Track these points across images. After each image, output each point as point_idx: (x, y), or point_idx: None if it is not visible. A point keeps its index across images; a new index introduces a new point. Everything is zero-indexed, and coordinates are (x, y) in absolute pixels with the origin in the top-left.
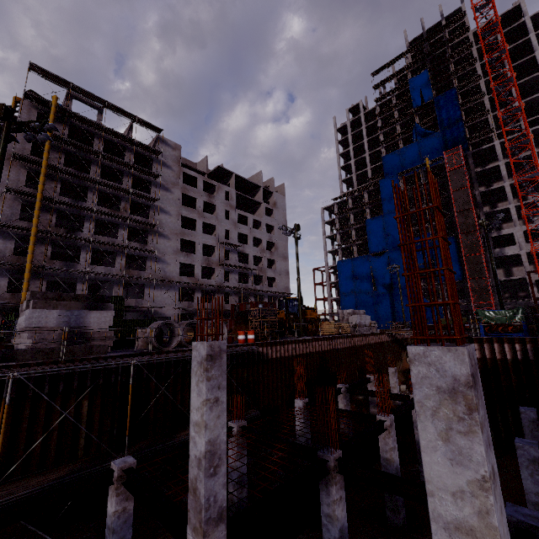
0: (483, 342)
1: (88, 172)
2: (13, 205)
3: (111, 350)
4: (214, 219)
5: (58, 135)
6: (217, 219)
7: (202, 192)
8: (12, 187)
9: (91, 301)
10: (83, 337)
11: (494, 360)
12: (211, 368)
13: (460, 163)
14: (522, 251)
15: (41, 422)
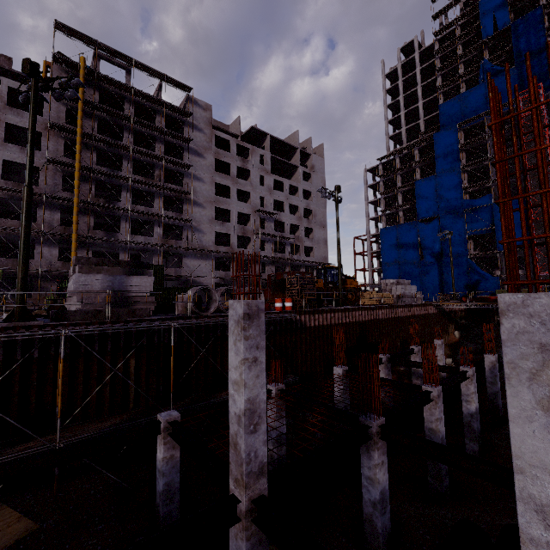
0: None
1: (122, 139)
2: (55, 176)
3: (153, 315)
4: (248, 185)
5: (89, 100)
6: (252, 185)
7: (235, 156)
8: (52, 157)
9: (131, 266)
10: (127, 301)
11: None
12: (249, 327)
13: None
14: None
15: (95, 376)
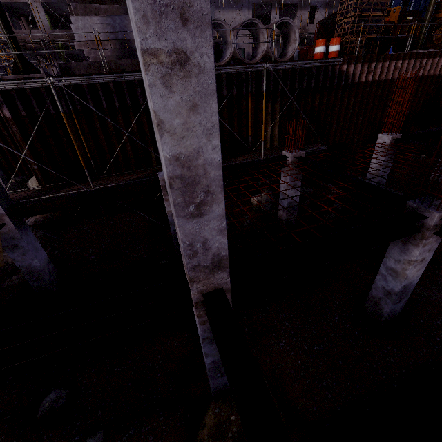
0: None
1: None
2: None
3: None
4: None
5: None
6: None
7: None
8: None
9: None
10: (136, 54)
11: None
12: None
13: None
14: None
15: (113, 135)
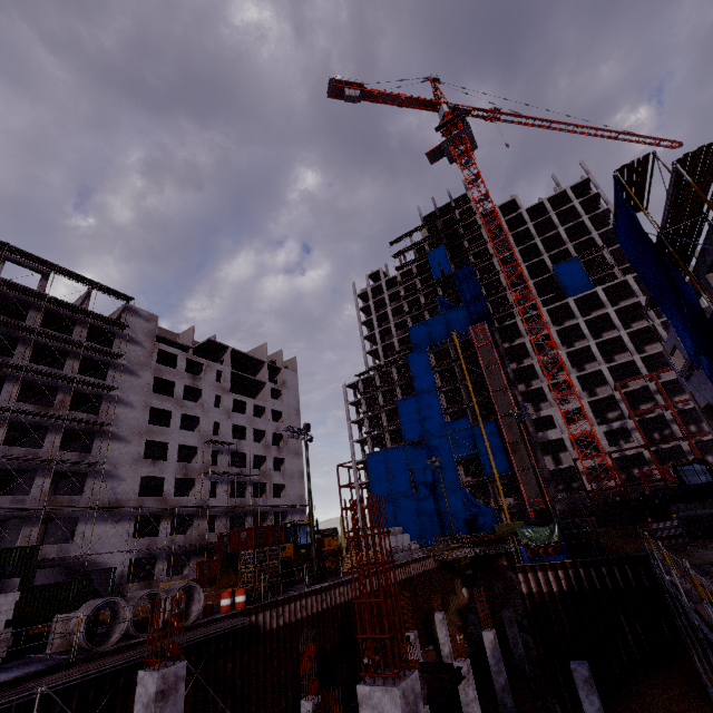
0: (527, 571)
1: (11, 352)
2: None
3: (1, 664)
4: (198, 408)
5: None
6: (203, 408)
7: (184, 373)
8: None
9: None
10: None
11: (542, 595)
12: (162, 711)
13: (487, 339)
14: (564, 434)
15: None
